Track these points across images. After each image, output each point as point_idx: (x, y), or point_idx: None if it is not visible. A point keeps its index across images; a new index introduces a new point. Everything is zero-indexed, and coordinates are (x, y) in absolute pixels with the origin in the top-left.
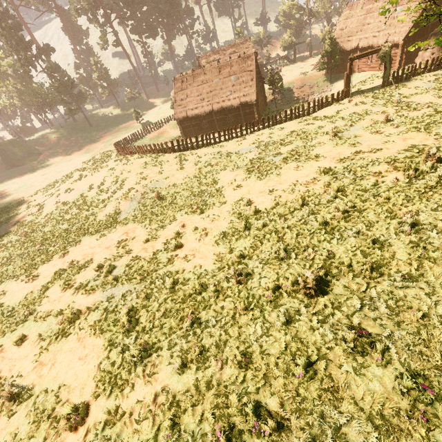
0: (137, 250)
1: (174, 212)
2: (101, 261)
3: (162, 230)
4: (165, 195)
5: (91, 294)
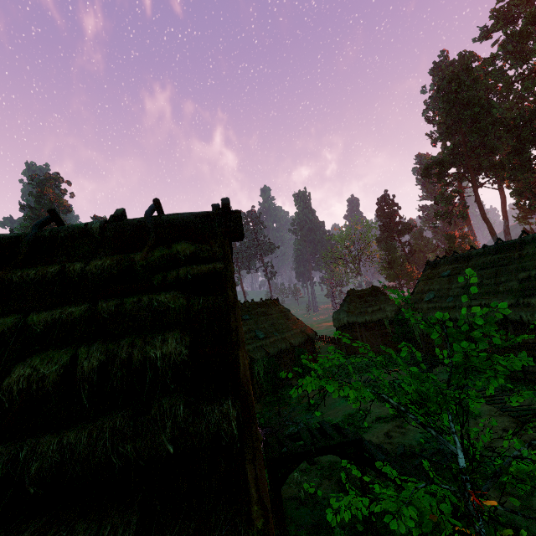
0: None
1: None
2: None
3: None
4: None
5: None
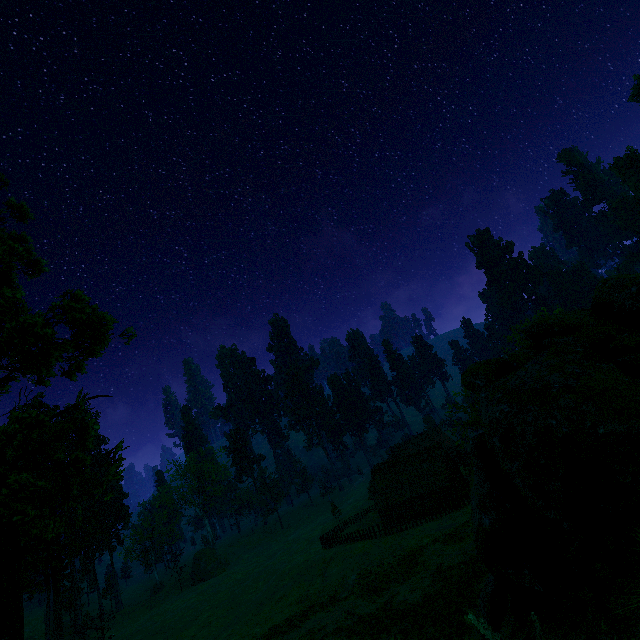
0: (363, 612)
1: (388, 584)
2: (334, 623)
3: (380, 597)
4: (378, 572)
5: (336, 635)
